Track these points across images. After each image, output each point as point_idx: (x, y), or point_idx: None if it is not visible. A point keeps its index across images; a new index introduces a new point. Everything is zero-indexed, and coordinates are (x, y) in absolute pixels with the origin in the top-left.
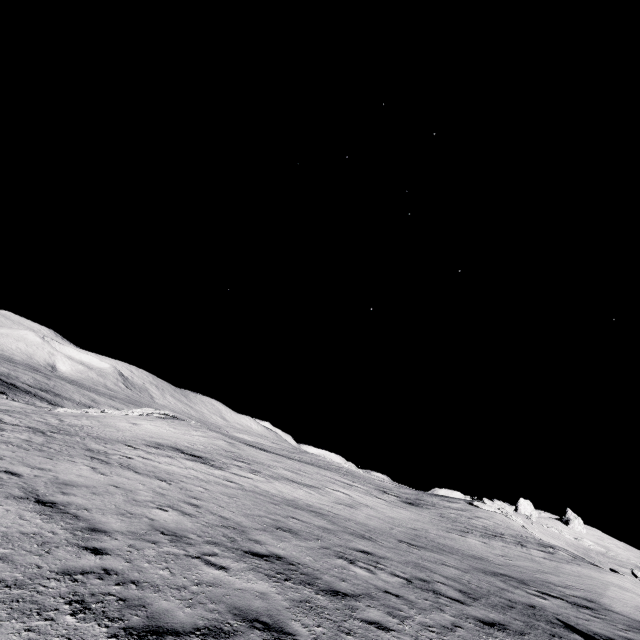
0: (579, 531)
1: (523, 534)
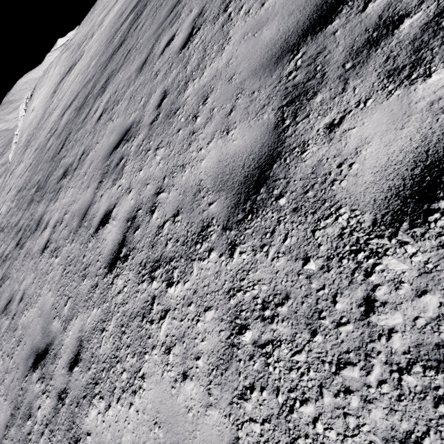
0: None
1: None
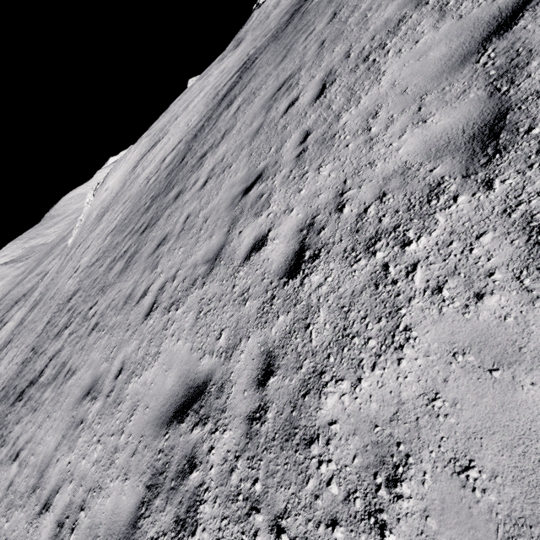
0: None
1: None
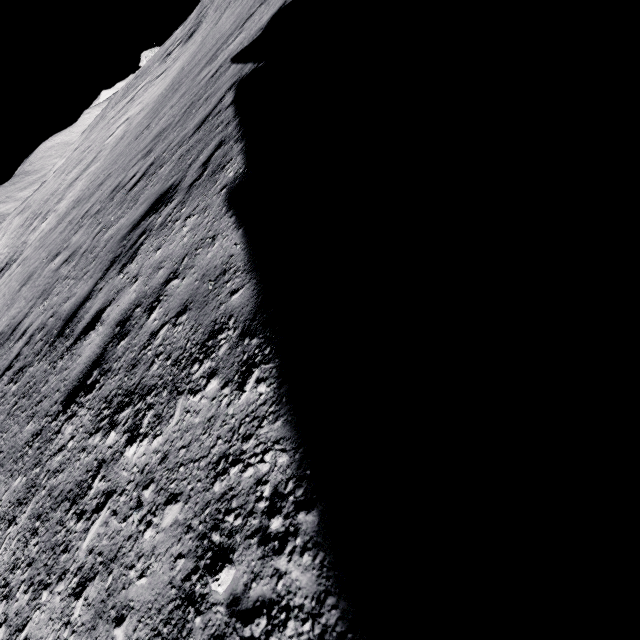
0: None
1: None
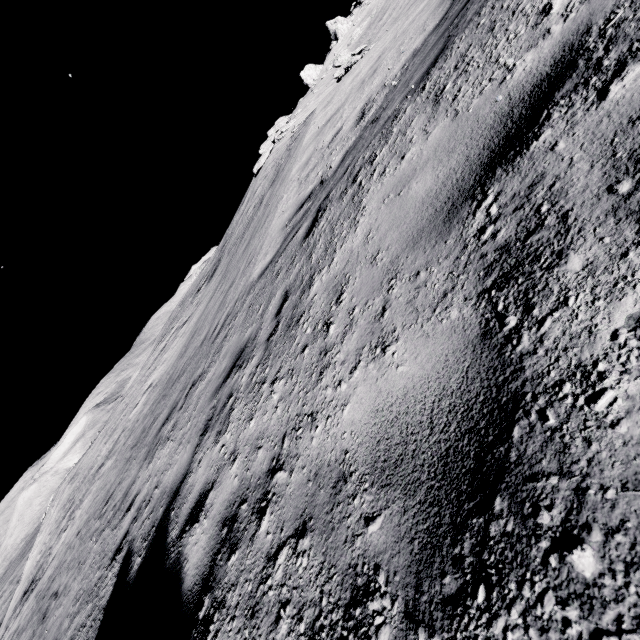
0: (348, 31)
1: (280, 158)
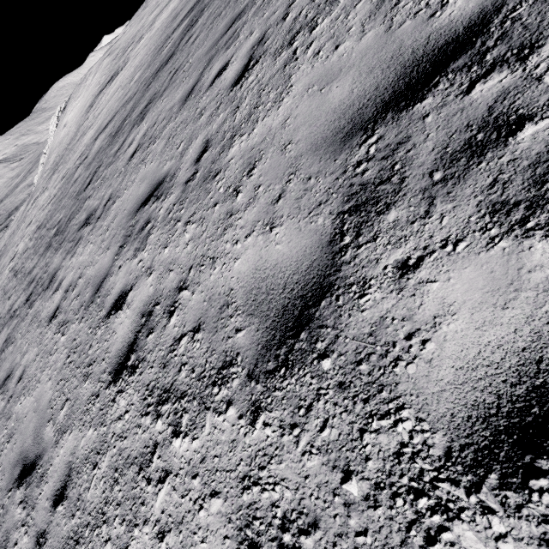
0: None
1: None
